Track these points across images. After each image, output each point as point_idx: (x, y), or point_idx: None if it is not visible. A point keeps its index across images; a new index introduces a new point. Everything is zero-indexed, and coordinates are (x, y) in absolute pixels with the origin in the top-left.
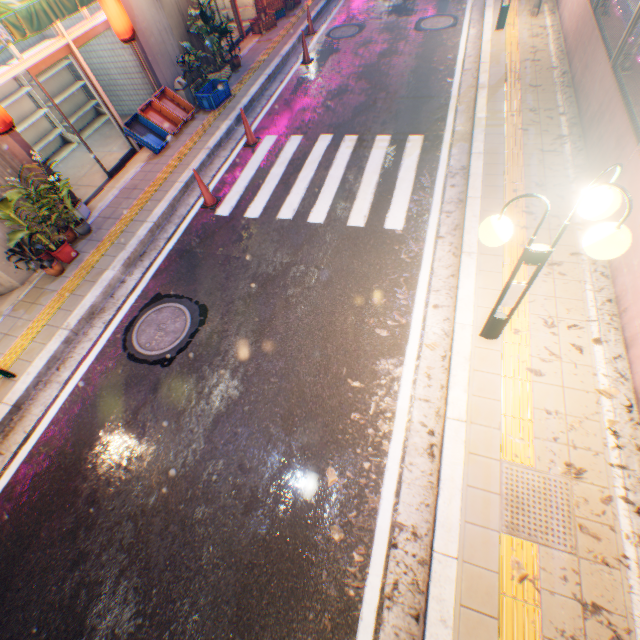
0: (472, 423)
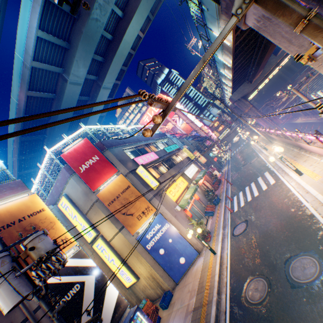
0: (307, 183)
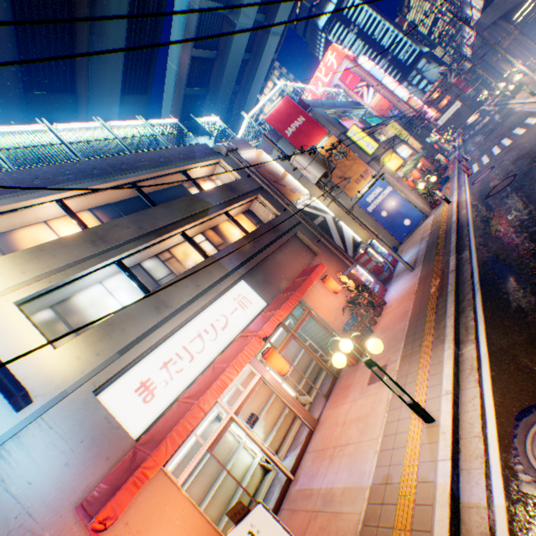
0: None
